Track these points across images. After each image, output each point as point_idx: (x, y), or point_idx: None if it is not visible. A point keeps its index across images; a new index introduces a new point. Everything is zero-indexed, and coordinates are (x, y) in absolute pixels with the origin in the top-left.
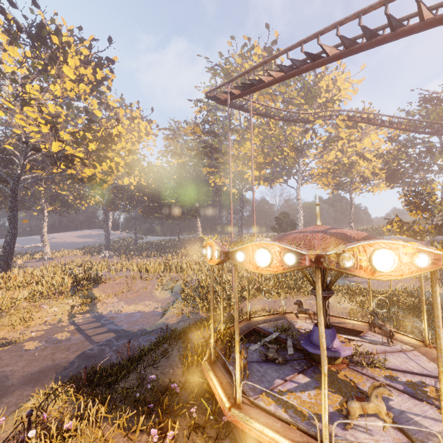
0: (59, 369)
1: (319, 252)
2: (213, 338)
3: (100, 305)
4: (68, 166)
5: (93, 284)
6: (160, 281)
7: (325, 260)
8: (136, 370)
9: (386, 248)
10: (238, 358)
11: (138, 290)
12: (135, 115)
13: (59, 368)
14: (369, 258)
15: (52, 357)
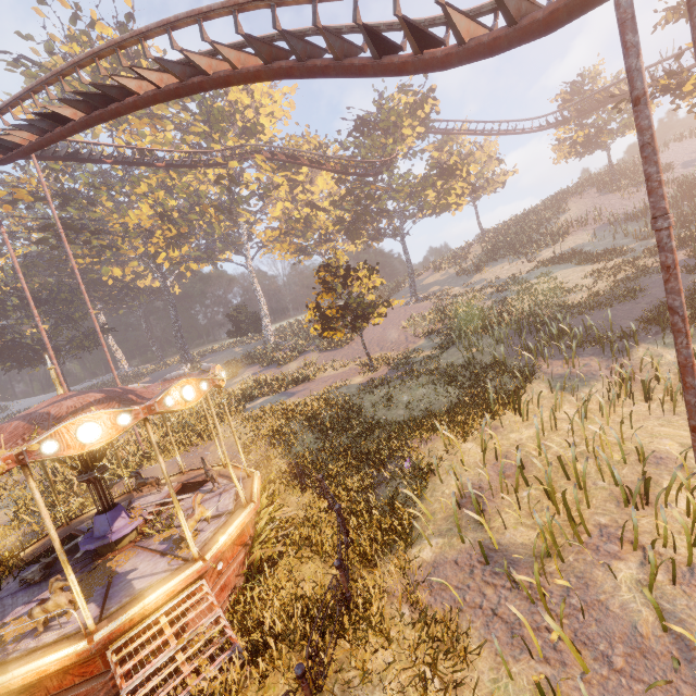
0: None
1: None
2: None
3: None
4: None
5: None
6: None
7: None
8: None
9: None
10: None
11: None
12: None
13: None
14: None
15: None
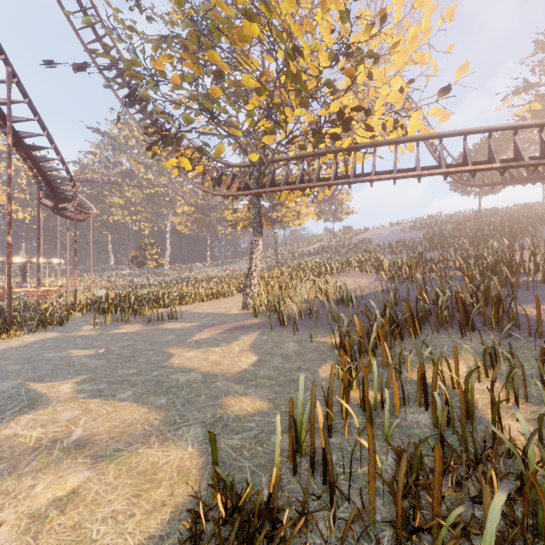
0: None
1: None
2: None
3: None
4: None
5: None
6: None
7: None
8: None
9: None
10: None
11: None
12: None
13: None
14: None
15: None
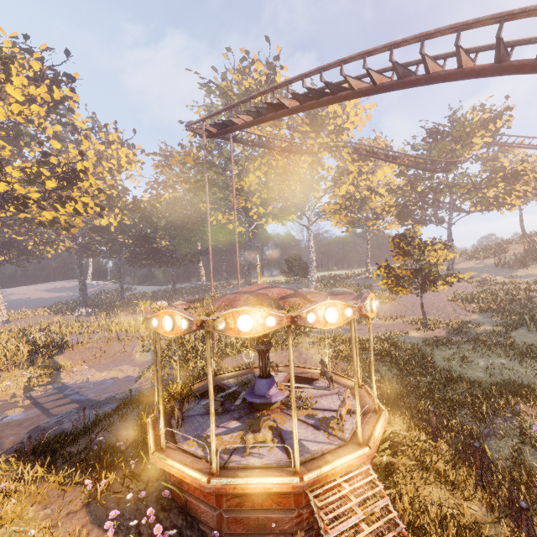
0: (6, 446)
1: (204, 318)
2: (157, 396)
3: (65, 375)
4: (20, 210)
5: (56, 351)
6: (141, 342)
7: (206, 324)
8: (87, 436)
9: (248, 314)
10: (161, 410)
11: (114, 354)
12: (112, 138)
13: (7, 444)
14: (236, 321)
15: (0, 435)
